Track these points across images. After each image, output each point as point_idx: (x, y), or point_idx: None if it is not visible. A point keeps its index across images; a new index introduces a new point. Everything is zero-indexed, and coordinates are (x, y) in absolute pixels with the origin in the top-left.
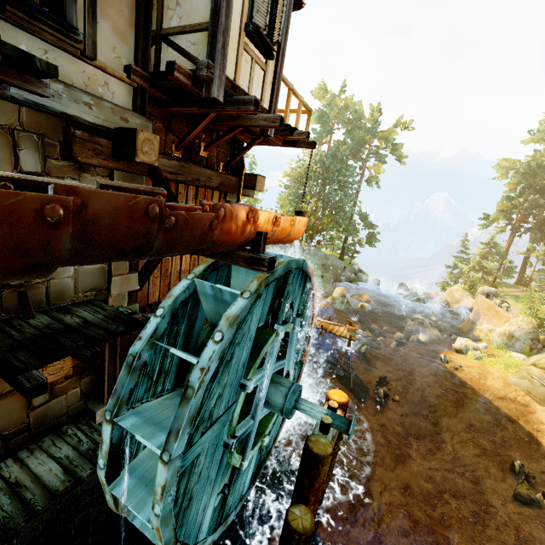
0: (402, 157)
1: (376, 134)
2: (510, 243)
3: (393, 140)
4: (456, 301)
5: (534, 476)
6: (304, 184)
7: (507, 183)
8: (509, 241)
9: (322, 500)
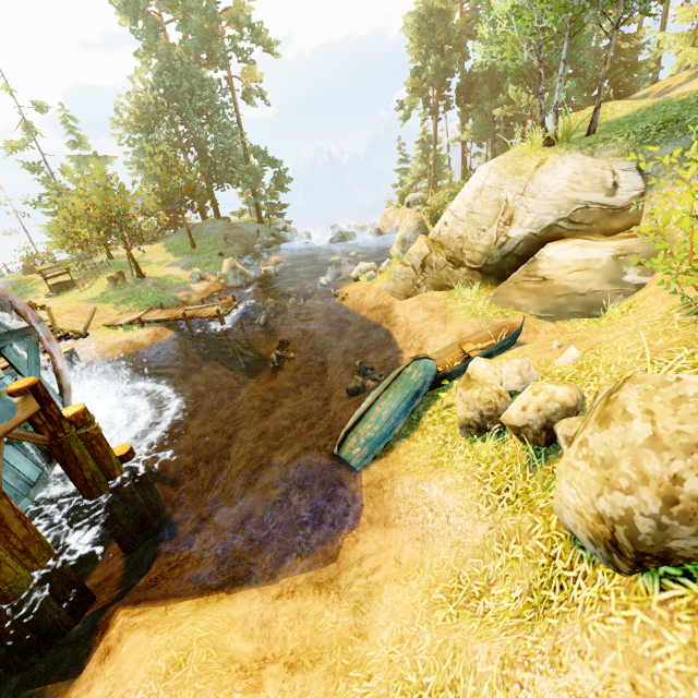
0: (271, 45)
1: (223, 17)
2: (435, 131)
3: (248, 19)
4: (392, 225)
5: (372, 368)
6: (153, 130)
7: (409, 49)
8: (434, 129)
9: (98, 489)
